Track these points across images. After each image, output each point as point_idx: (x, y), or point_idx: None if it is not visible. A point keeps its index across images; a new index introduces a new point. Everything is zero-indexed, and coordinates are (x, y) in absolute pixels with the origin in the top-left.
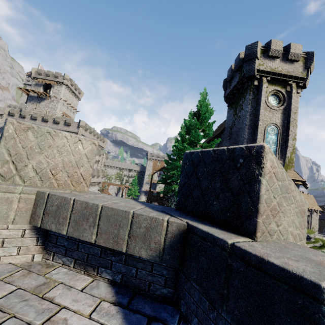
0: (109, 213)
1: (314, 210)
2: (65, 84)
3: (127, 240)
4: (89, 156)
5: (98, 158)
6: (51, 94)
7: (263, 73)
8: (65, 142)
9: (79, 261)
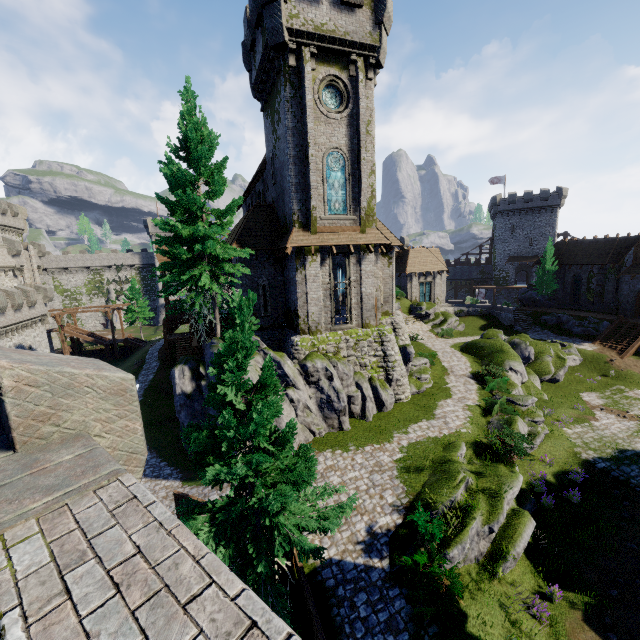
0: None
1: (437, 272)
2: None
3: None
4: None
5: (15, 261)
6: None
7: (301, 37)
8: None
9: None
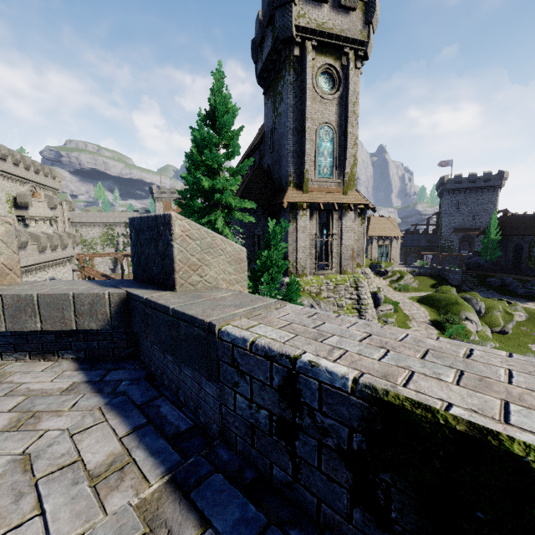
0: (47, 299)
1: (394, 237)
2: None
3: (75, 319)
4: (6, 240)
5: (52, 213)
6: None
7: (306, 33)
8: None
9: (34, 352)
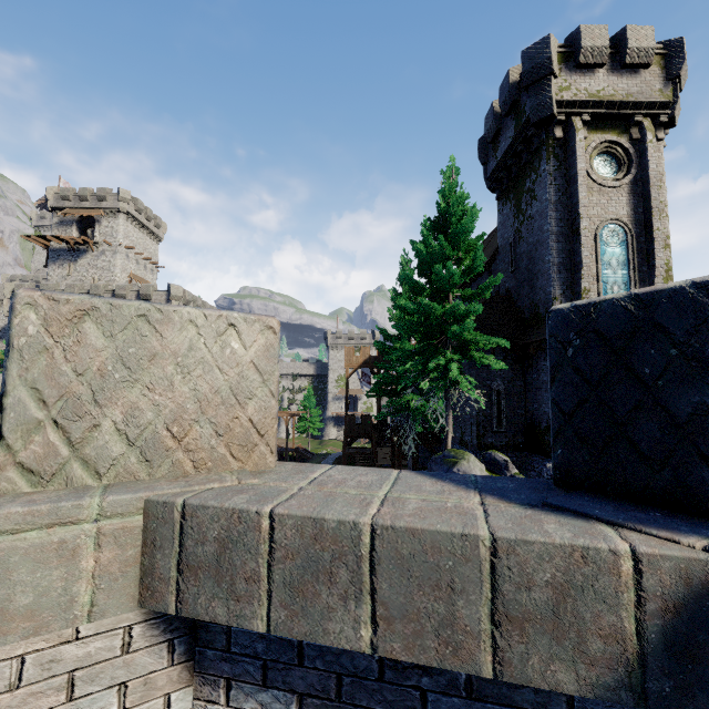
0: (403, 546)
1: None
2: (123, 210)
3: (489, 637)
4: (262, 365)
5: None
6: (96, 238)
7: (572, 107)
8: (194, 338)
9: (313, 699)
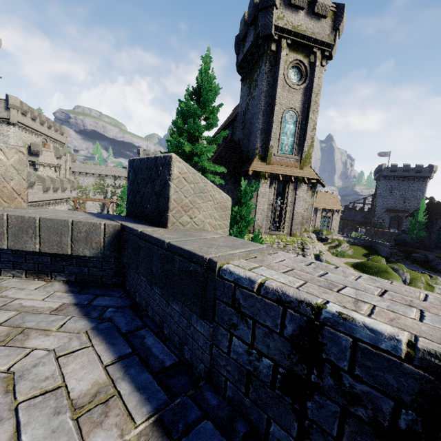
0: (48, 223)
1: (335, 210)
2: None
3: (71, 245)
4: (17, 167)
5: (58, 162)
6: None
7: (282, 32)
8: None
9: (30, 271)
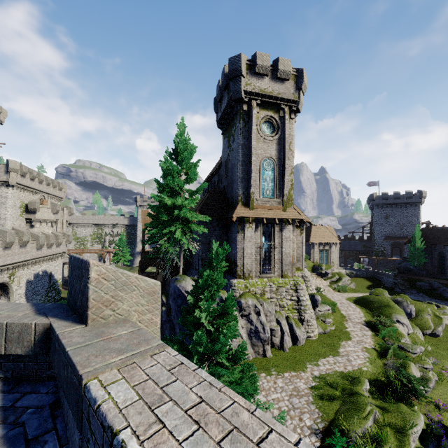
0: None
1: (332, 243)
2: None
3: (4, 345)
4: None
5: (54, 217)
6: None
7: (252, 95)
8: None
9: None
